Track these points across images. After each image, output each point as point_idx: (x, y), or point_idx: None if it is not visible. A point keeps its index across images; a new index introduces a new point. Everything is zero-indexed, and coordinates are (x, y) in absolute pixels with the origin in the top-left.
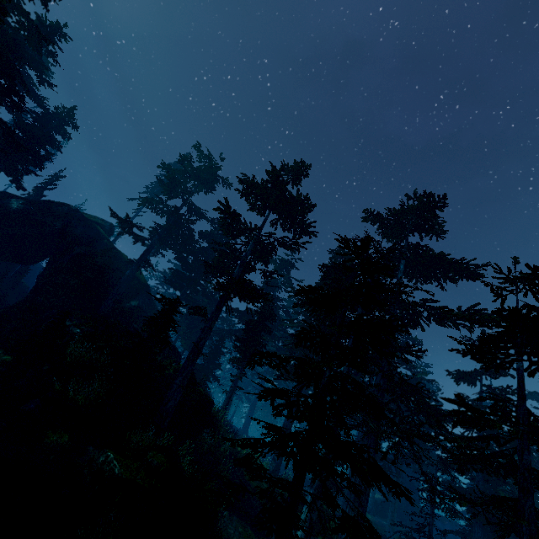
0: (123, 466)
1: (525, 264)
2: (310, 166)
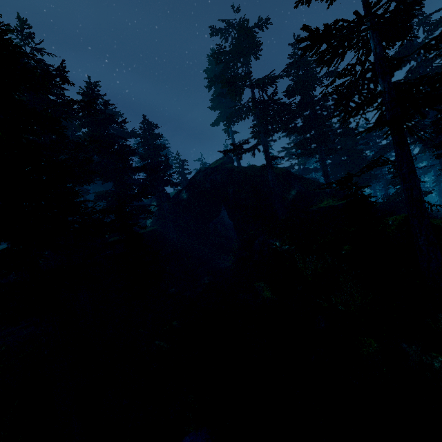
0: None
1: None
2: None
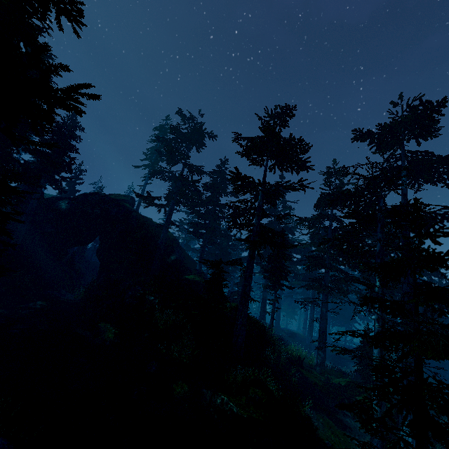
0: (237, 405)
1: None
2: (294, 107)
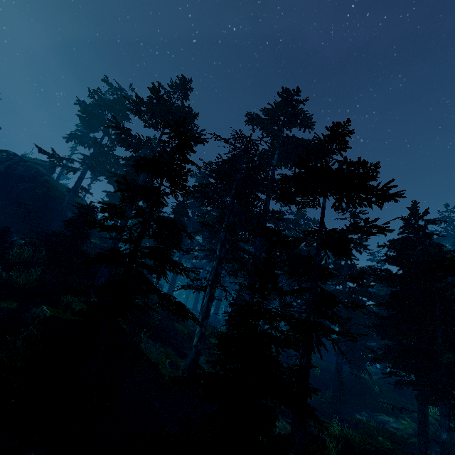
0: (53, 312)
1: (325, 126)
2: (191, 80)
